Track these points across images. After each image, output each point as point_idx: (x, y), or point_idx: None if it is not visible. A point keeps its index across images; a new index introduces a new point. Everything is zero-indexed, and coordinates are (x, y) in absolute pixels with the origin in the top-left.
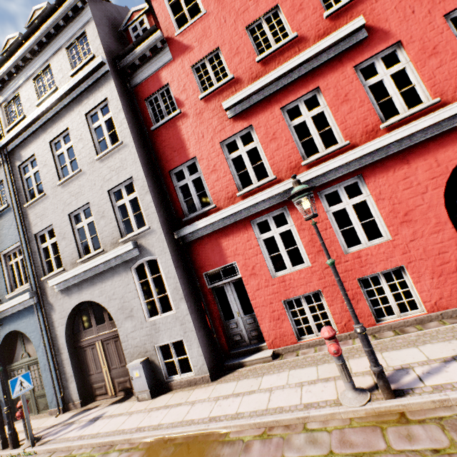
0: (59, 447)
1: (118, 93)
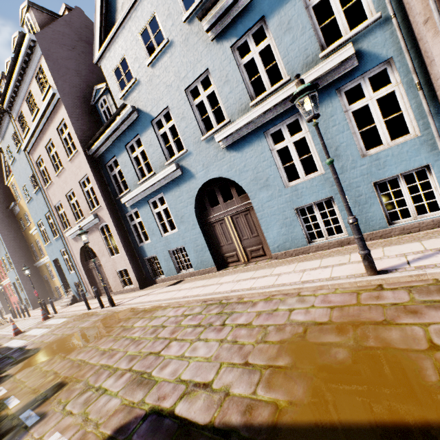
0: None
1: None
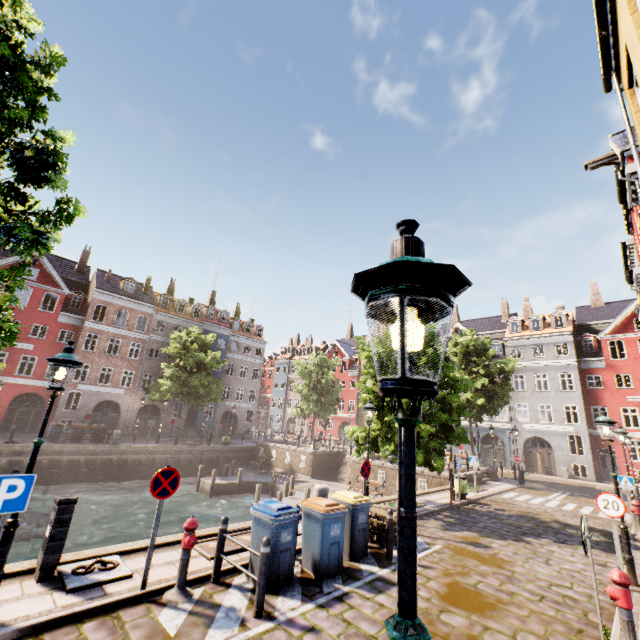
0: (539, 476)
1: (578, 373)
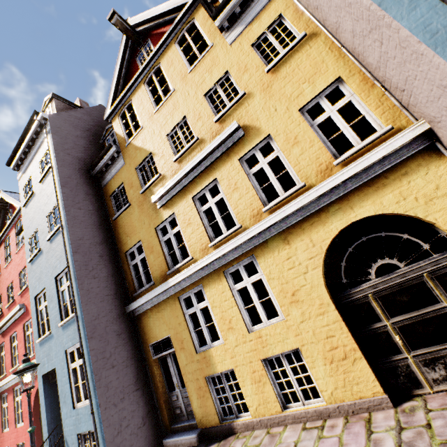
0: None
1: None
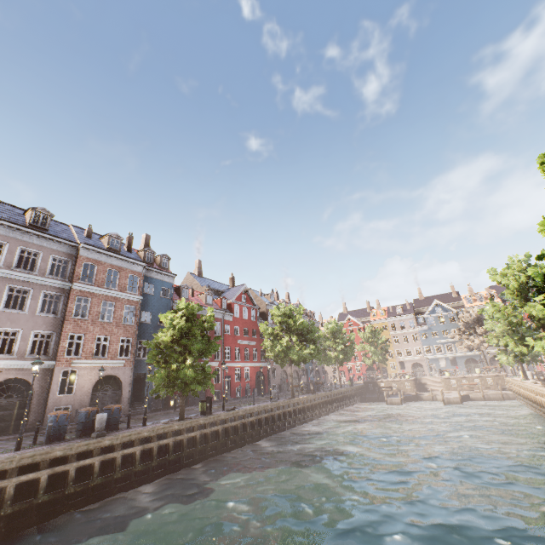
0: None
1: None
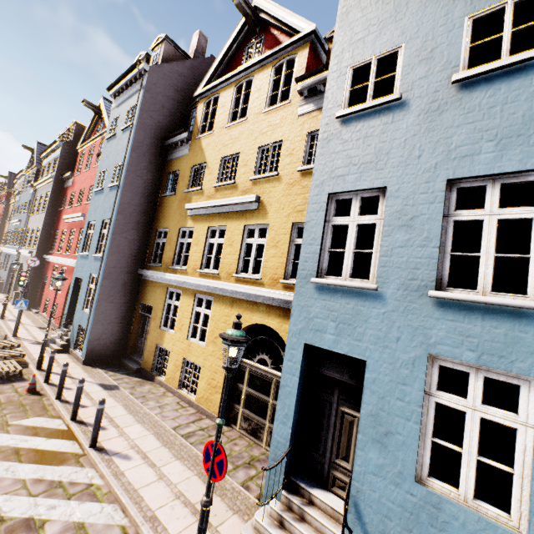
0: None
1: (52, 191)
